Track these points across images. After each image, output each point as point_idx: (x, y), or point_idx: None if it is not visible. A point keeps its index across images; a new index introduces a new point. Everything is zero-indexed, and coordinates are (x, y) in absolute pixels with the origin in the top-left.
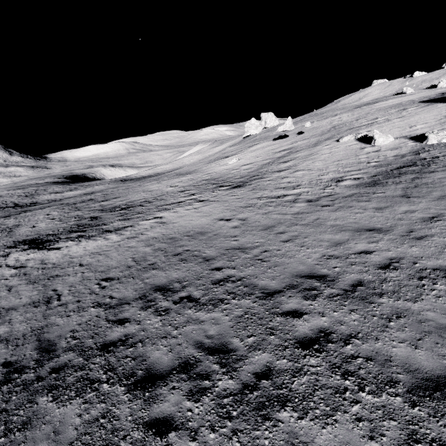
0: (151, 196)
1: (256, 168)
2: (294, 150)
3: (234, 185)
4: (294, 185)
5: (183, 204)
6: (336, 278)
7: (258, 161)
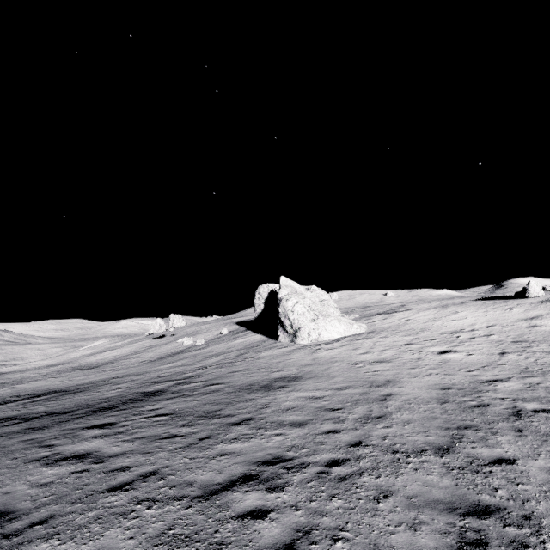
0: (9, 380)
1: (117, 358)
2: (153, 347)
3: (89, 368)
4: (123, 365)
5: (39, 380)
6: (82, 383)
7: (125, 353)
